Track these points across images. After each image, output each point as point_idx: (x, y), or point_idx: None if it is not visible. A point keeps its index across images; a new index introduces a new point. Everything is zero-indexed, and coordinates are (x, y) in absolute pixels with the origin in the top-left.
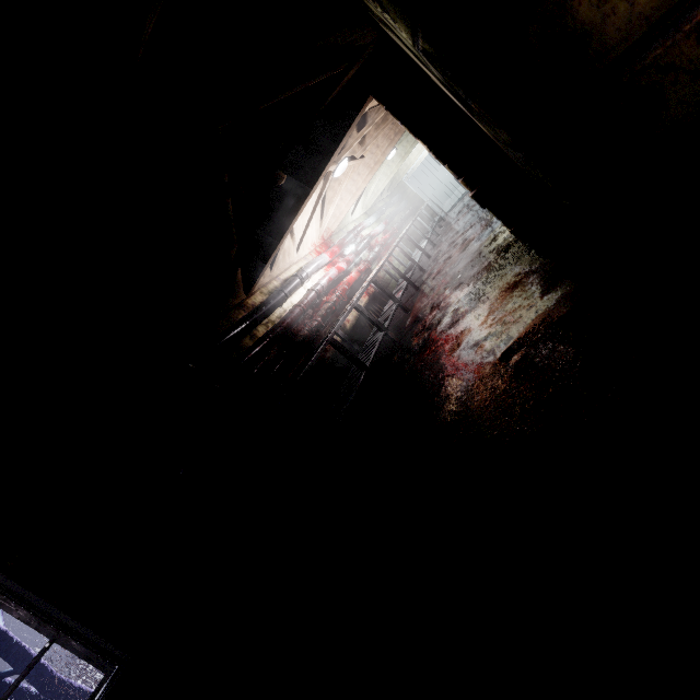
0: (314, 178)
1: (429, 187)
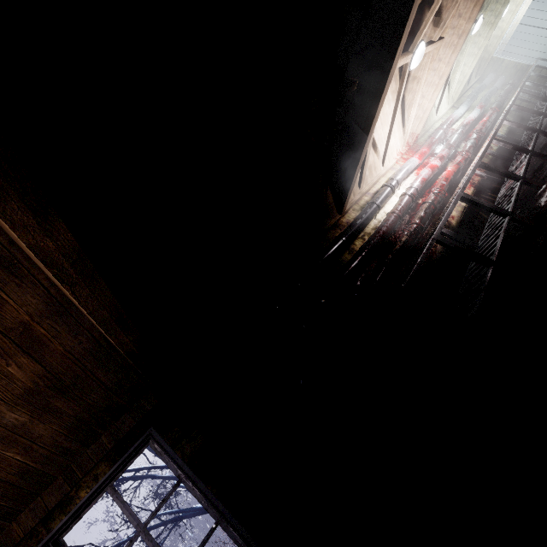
0: (387, 65)
1: (531, 53)
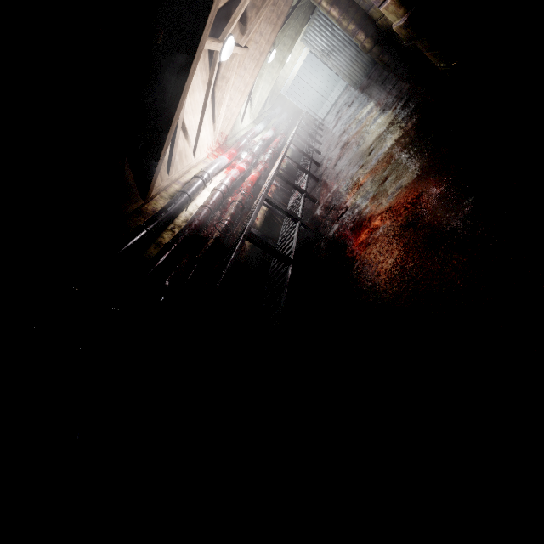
0: (198, 28)
1: (301, 103)
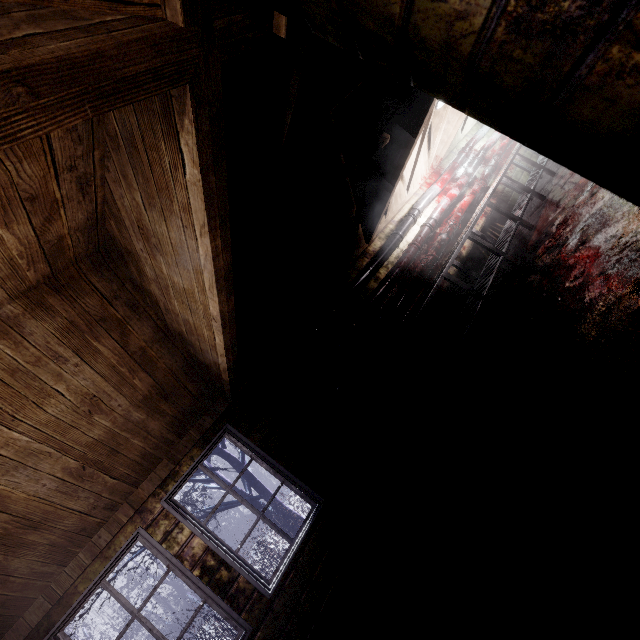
0: (415, 130)
1: None
